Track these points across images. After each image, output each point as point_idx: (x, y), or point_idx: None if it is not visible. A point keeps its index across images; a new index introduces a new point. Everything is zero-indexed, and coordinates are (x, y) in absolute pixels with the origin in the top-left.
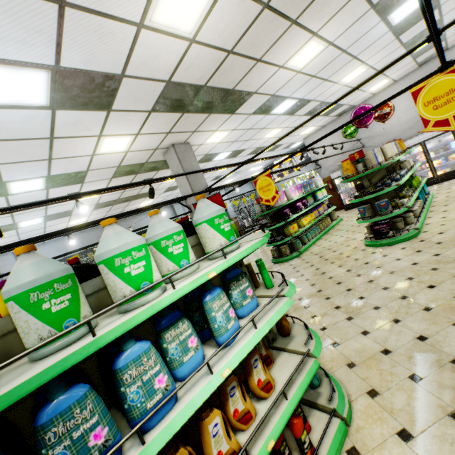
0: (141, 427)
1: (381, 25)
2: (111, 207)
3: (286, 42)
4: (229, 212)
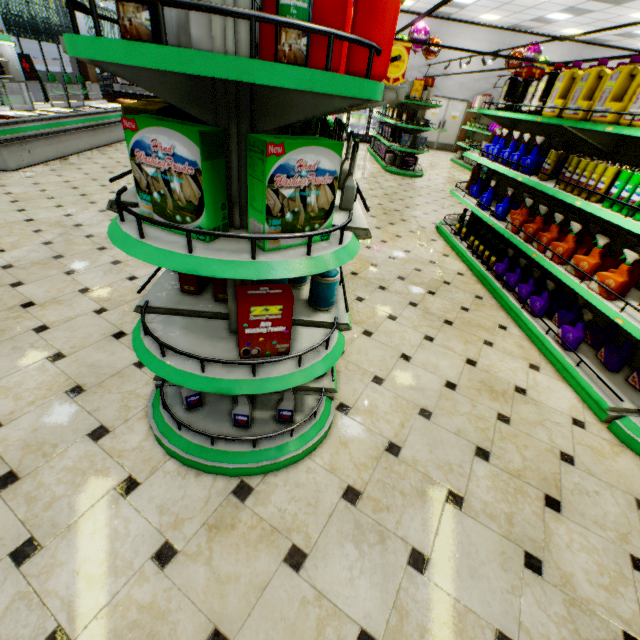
0: None
1: None
2: None
3: None
4: (80, 26)
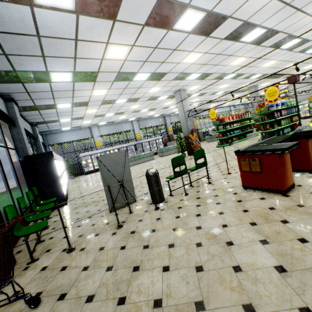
0: (293, 113)
1: None
2: (208, 104)
3: (305, 66)
4: None
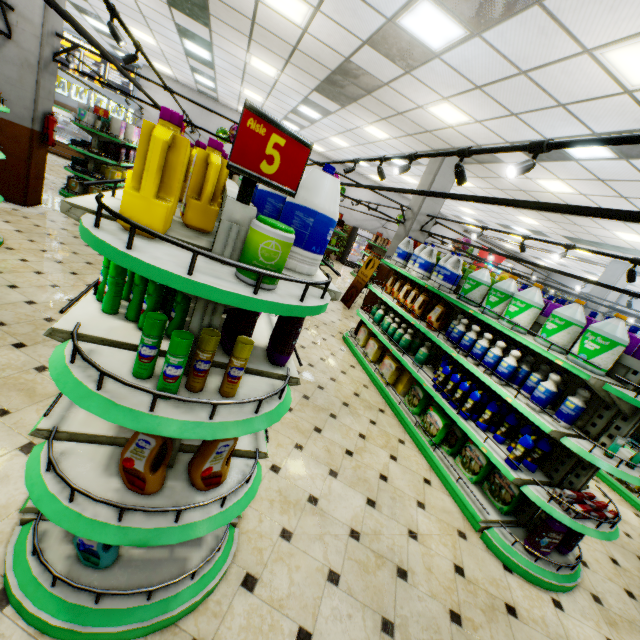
0: None
1: (296, 103)
2: None
3: (272, 56)
4: None
